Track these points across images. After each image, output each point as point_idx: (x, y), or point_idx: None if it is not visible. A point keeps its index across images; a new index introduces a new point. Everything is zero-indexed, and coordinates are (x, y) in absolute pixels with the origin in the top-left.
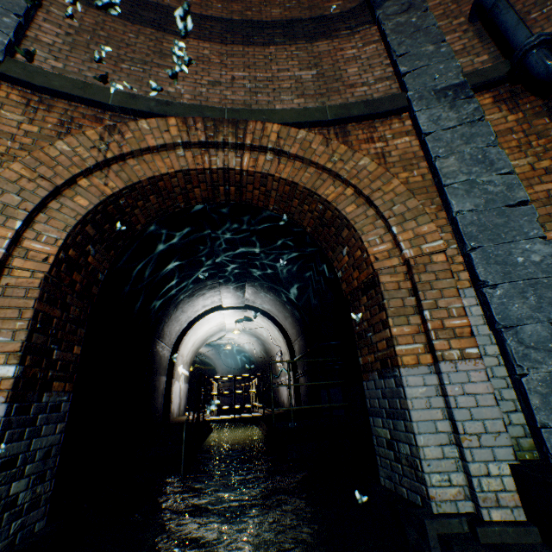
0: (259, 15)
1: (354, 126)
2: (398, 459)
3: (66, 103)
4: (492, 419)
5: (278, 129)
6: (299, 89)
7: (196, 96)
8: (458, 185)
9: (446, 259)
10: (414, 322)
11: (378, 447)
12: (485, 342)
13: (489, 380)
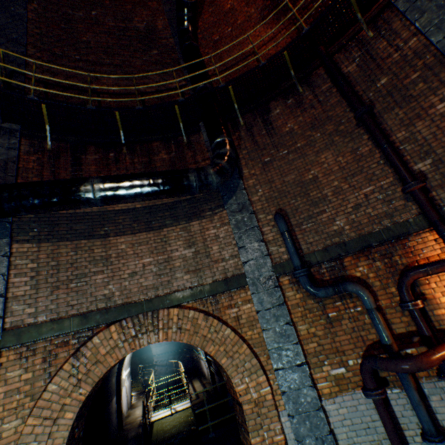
0: None
1: (221, 295)
2: None
3: (44, 340)
4: None
5: (177, 312)
6: (186, 266)
7: (123, 290)
8: (274, 350)
9: (272, 397)
10: (261, 433)
11: None
12: (292, 443)
13: None
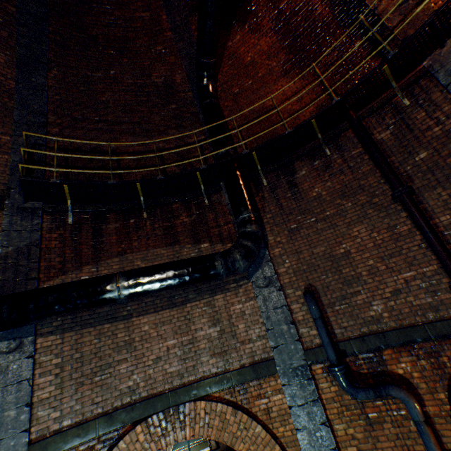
0: None
1: (249, 382)
2: None
3: (70, 448)
4: None
5: (204, 405)
6: (211, 347)
7: (147, 379)
8: None
9: None
10: None
11: None
12: None
13: None
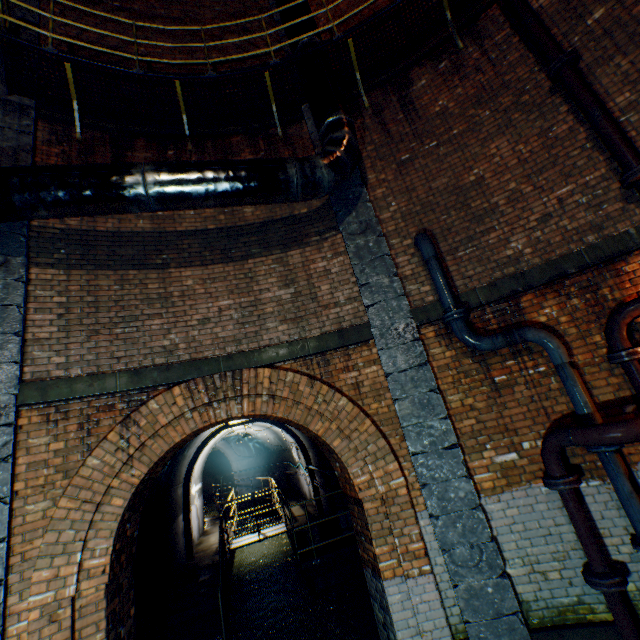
0: (232, 217)
1: (333, 353)
2: (390, 639)
3: (80, 401)
4: (439, 618)
5: (269, 373)
6: (282, 312)
7: (190, 342)
8: (412, 428)
9: (407, 491)
10: (390, 541)
11: (378, 622)
12: (435, 554)
13: (437, 589)
